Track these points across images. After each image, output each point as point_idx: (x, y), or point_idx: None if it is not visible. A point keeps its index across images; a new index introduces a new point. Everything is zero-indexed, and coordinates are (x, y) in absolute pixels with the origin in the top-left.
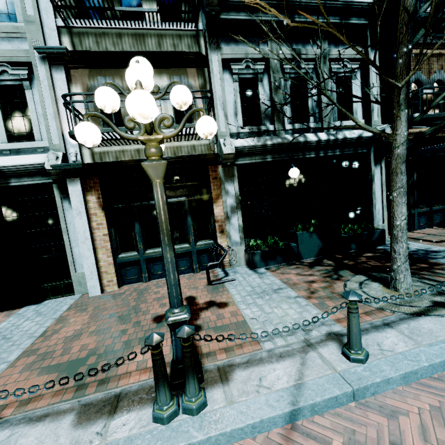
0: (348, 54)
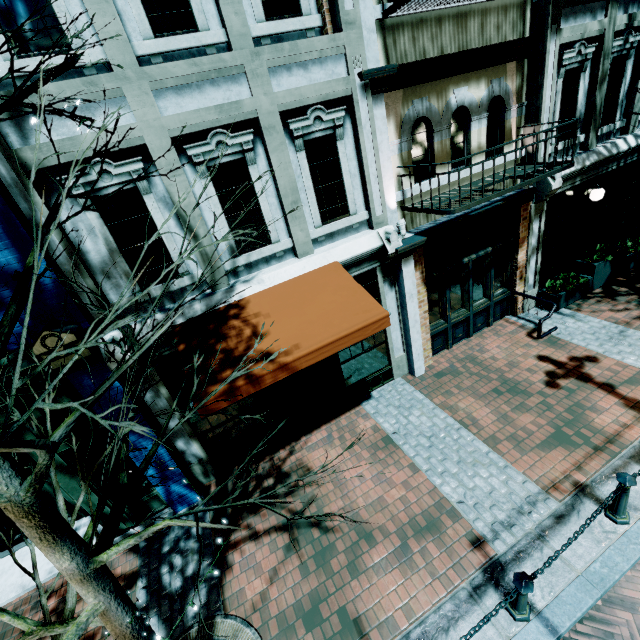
0: None
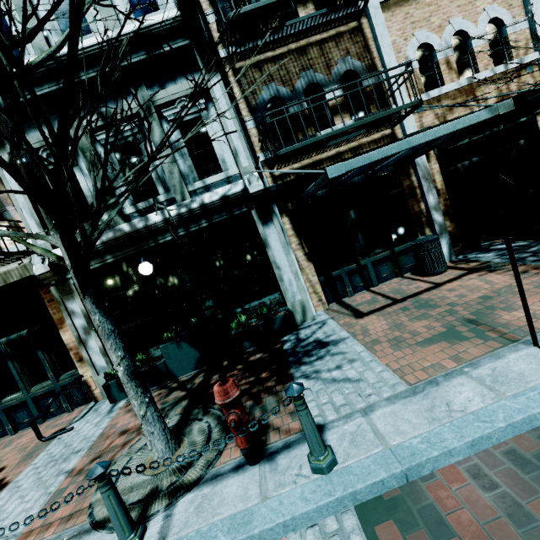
0: (182, 91)
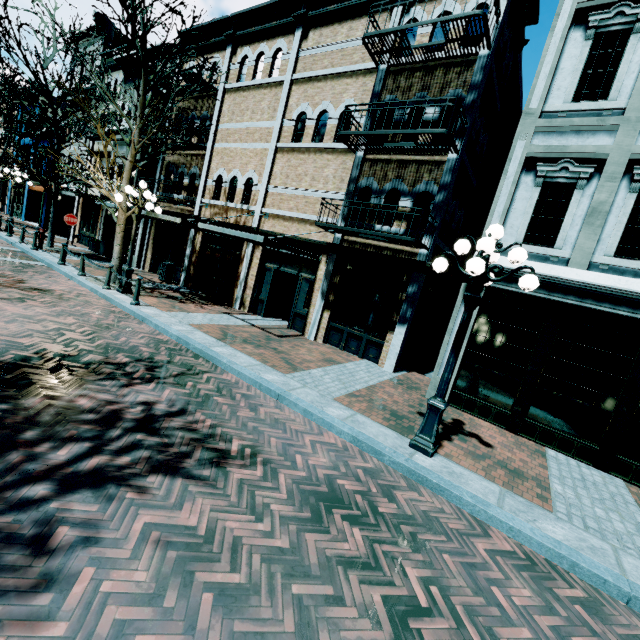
0: None
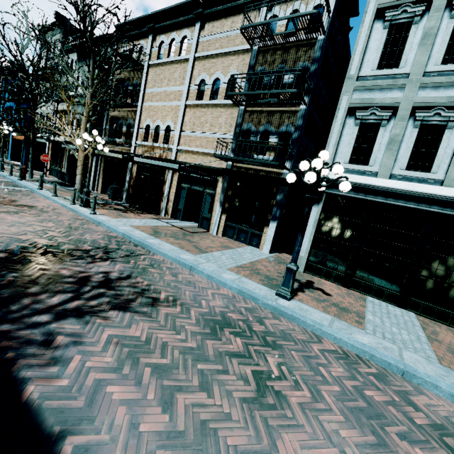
0: None
